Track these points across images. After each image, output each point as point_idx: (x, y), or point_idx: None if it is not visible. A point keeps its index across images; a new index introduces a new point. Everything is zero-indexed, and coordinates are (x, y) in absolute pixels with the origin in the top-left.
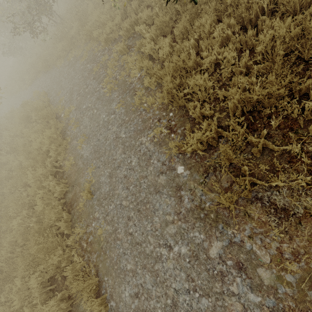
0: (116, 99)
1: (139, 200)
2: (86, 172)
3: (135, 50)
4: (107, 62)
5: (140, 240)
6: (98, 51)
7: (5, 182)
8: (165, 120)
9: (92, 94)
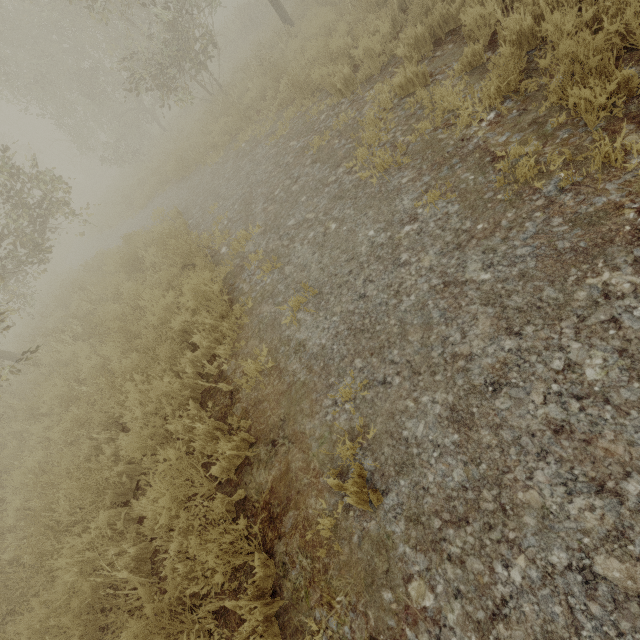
0: (410, 186)
1: None
2: (324, 397)
3: (456, 73)
4: (355, 122)
5: None
6: (320, 113)
7: (58, 411)
8: None
9: (316, 191)
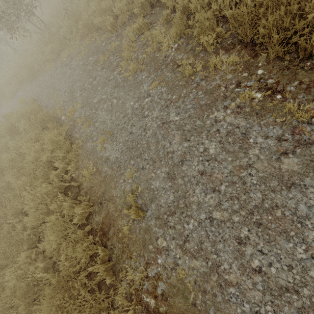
0: (146, 80)
1: (251, 205)
2: (120, 179)
3: (161, 23)
4: (119, 47)
5: (289, 282)
6: (102, 42)
7: None
8: (251, 82)
9: (105, 84)
